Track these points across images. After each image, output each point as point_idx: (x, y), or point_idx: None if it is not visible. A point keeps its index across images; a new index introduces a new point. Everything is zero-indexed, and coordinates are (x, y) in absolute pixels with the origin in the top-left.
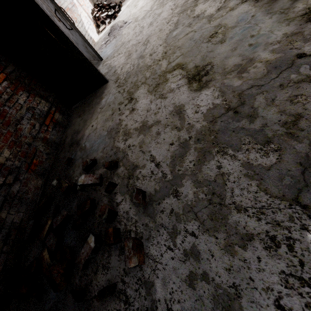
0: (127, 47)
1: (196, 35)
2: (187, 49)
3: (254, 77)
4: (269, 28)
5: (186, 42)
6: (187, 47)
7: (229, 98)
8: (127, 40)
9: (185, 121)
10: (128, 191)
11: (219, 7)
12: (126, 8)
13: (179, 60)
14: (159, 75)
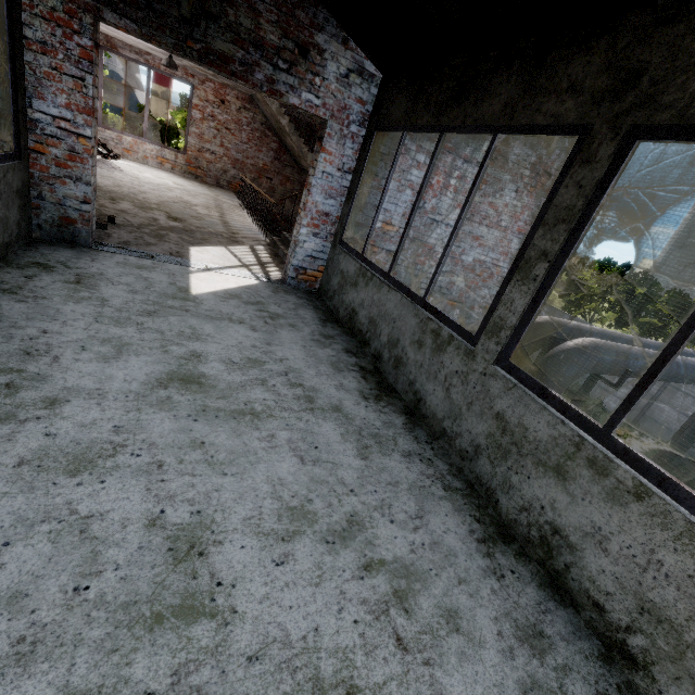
0: (118, 182)
1: (186, 212)
2: (176, 212)
3: (202, 231)
4: (220, 228)
5: (177, 210)
6: (177, 211)
7: (187, 228)
8: (120, 179)
9: (157, 222)
10: (99, 217)
11: (207, 214)
12: (127, 164)
13: (168, 211)
14: (148, 206)
